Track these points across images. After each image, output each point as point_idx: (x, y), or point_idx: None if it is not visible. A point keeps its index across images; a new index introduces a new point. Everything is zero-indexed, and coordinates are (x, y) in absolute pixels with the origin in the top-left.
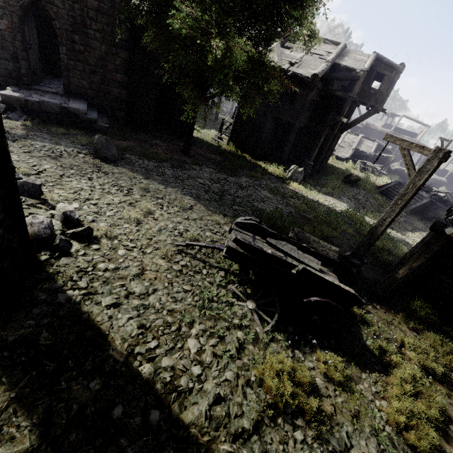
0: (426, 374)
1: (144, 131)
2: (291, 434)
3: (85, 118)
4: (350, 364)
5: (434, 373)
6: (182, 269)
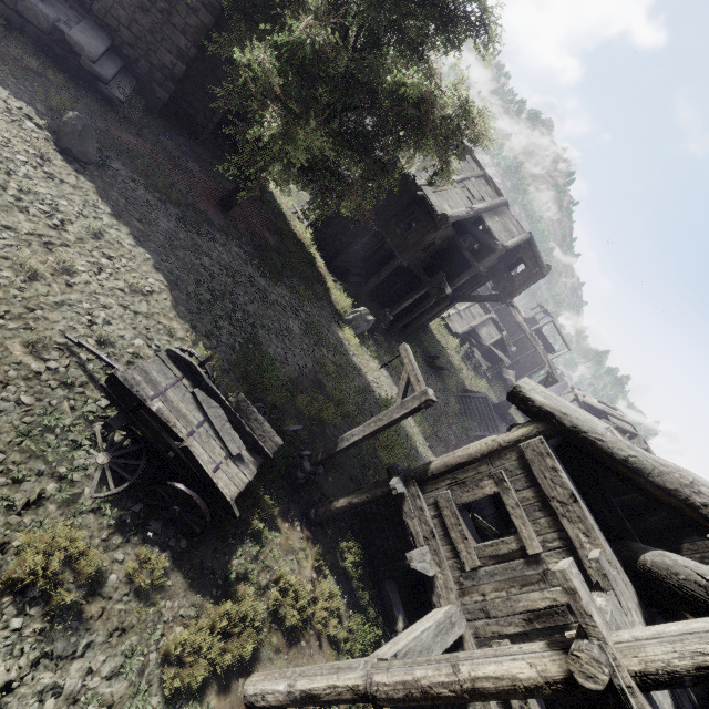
0: (276, 620)
1: (187, 138)
2: (7, 619)
3: (88, 66)
4: (181, 575)
5: (284, 623)
6: (46, 372)
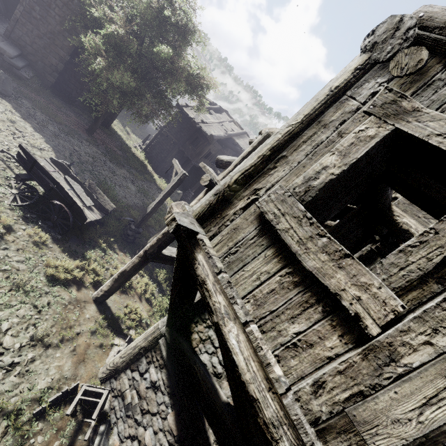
0: None
1: (67, 102)
2: None
3: (8, 60)
4: (58, 246)
5: None
6: None
